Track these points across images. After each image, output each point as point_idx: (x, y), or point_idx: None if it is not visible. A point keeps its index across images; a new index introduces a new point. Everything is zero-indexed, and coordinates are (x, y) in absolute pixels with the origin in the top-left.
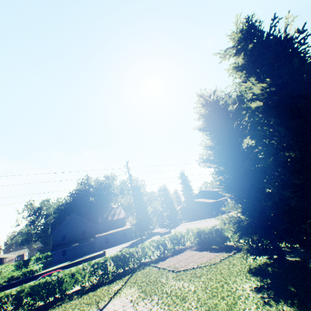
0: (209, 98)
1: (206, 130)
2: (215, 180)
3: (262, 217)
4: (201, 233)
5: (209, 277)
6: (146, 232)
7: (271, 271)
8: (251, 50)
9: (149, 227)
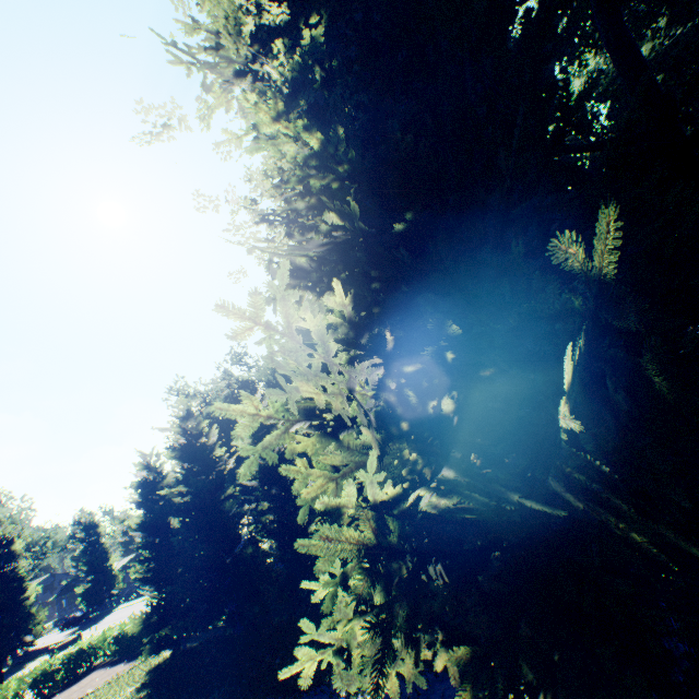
0: (152, 456)
1: (138, 503)
2: (137, 567)
3: (165, 611)
4: (124, 634)
5: (101, 696)
6: (12, 654)
7: (165, 664)
8: (179, 449)
9: (23, 640)
